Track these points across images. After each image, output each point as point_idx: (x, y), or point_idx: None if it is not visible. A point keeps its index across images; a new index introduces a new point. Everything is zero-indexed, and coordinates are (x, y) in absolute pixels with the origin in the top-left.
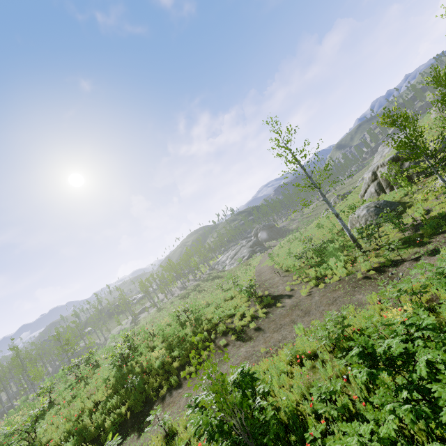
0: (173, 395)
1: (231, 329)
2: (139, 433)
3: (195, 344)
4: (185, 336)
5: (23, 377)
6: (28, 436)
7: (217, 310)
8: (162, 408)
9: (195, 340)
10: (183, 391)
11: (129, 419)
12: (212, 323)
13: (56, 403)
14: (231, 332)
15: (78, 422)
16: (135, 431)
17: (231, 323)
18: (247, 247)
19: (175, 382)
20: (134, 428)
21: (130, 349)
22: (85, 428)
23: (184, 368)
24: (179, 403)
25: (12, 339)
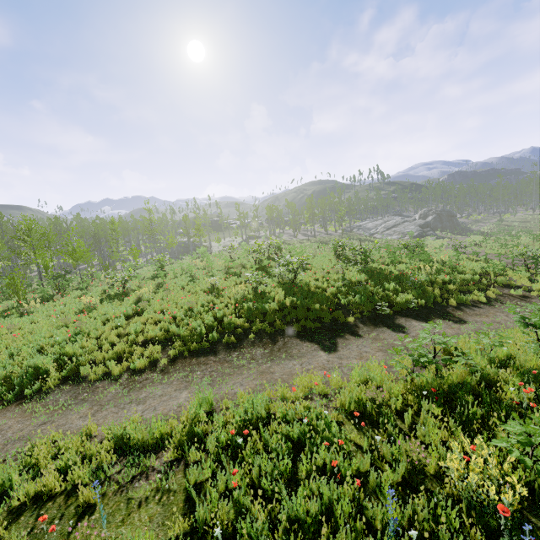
0: (477, 310)
1: (516, 286)
2: (451, 321)
3: (464, 280)
4: (451, 267)
5: (143, 240)
6: (294, 275)
7: (468, 263)
8: (465, 313)
9: (464, 277)
10: (491, 311)
11: (419, 306)
12: (474, 272)
13: (274, 265)
14: (523, 287)
15: (347, 286)
16: (439, 318)
17: (509, 280)
18: (414, 224)
19: (463, 301)
20: (433, 315)
21: (338, 256)
22: (364, 293)
23: (465, 294)
24: (500, 318)
25: (149, 200)
